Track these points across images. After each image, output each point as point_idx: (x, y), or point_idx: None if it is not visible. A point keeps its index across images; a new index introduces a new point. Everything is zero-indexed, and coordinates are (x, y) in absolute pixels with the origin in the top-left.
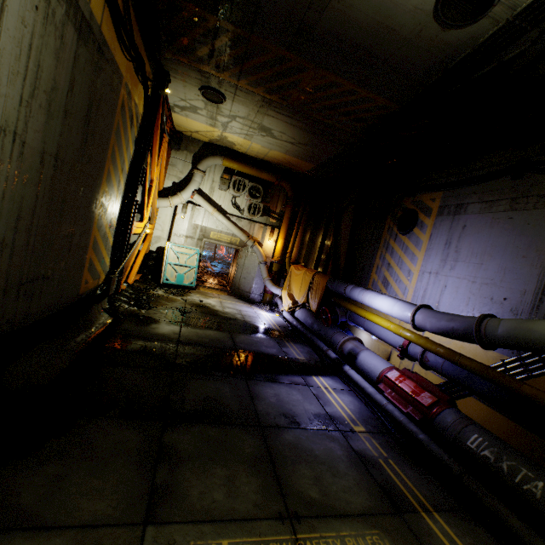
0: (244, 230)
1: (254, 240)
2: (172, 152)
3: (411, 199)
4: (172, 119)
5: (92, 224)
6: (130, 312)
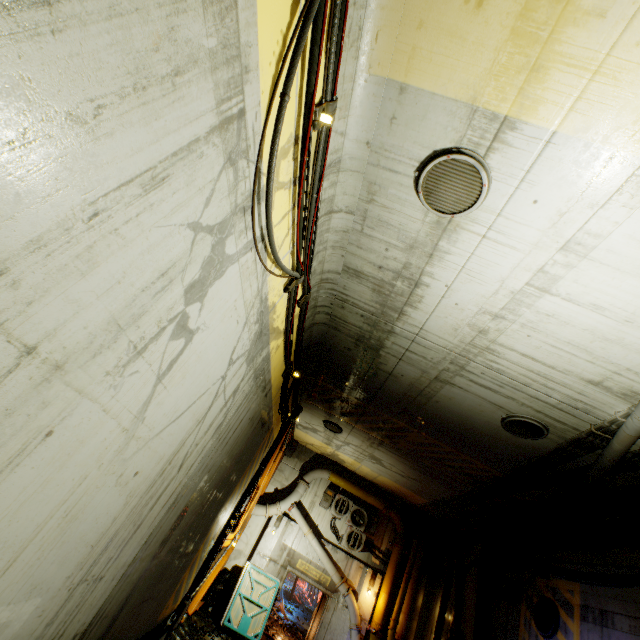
0: (339, 566)
1: (348, 584)
2: (284, 457)
3: (545, 581)
4: (293, 433)
5: (203, 540)
6: None
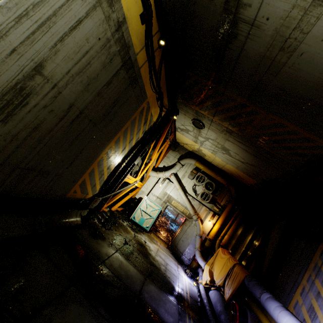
0: (194, 207)
1: (198, 216)
2: (170, 150)
3: None
4: (175, 134)
5: (94, 160)
6: (94, 225)
